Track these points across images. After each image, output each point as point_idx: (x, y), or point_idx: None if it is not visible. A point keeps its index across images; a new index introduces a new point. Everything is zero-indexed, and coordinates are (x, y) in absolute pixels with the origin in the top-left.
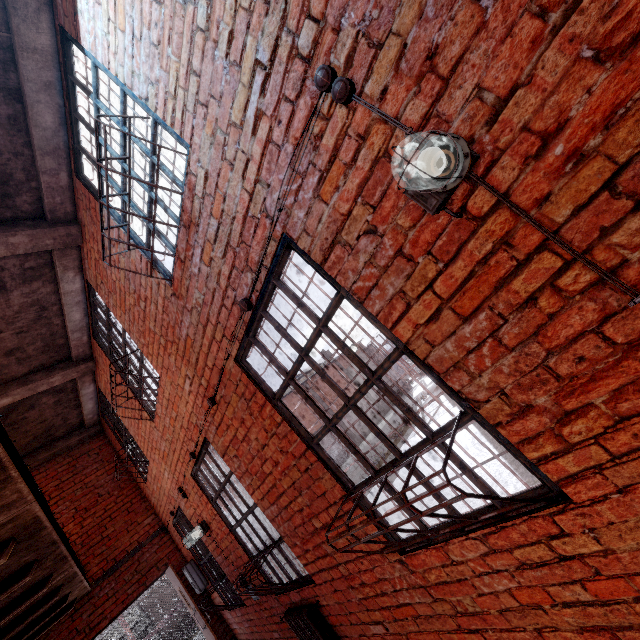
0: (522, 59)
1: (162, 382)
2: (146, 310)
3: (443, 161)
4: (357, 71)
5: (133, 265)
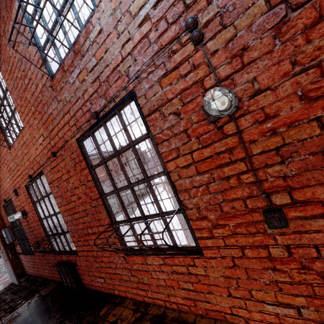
0: (277, 78)
1: (24, 131)
2: (28, 85)
3: (225, 103)
4: (208, 31)
5: (28, 54)
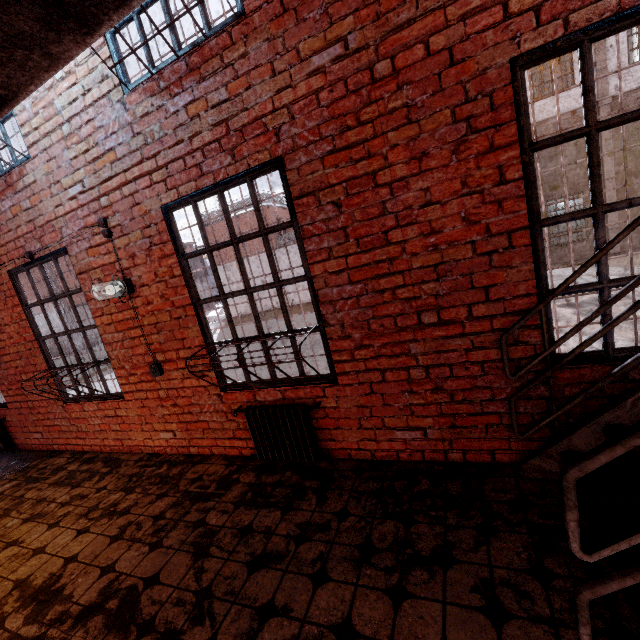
0: (151, 280)
1: None
2: None
3: (121, 288)
4: (116, 232)
5: None
